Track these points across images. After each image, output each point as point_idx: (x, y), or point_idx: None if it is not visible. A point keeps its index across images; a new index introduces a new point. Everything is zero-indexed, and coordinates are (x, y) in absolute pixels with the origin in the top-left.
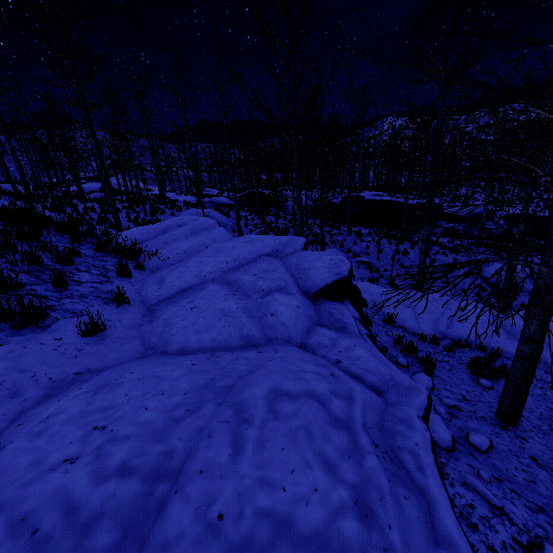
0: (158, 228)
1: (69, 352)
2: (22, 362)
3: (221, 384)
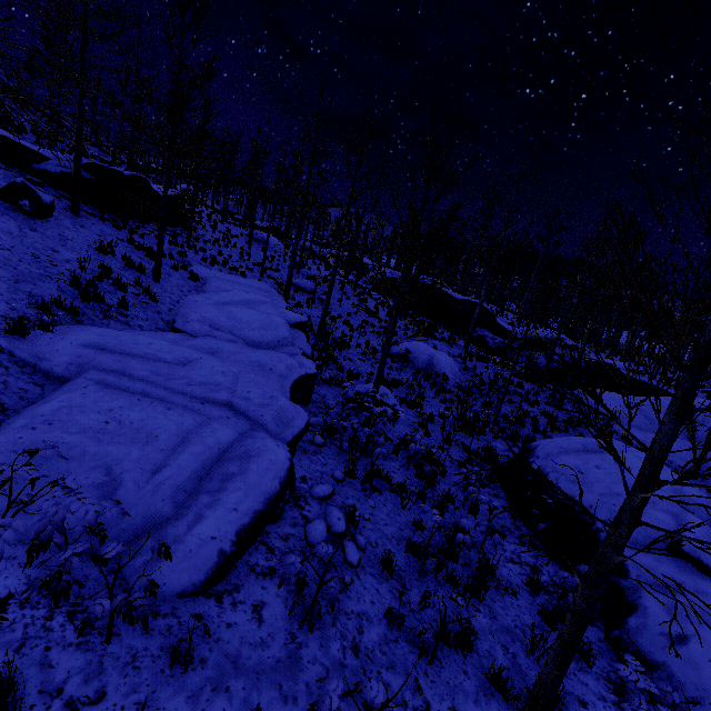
0: None
1: None
2: None
3: None
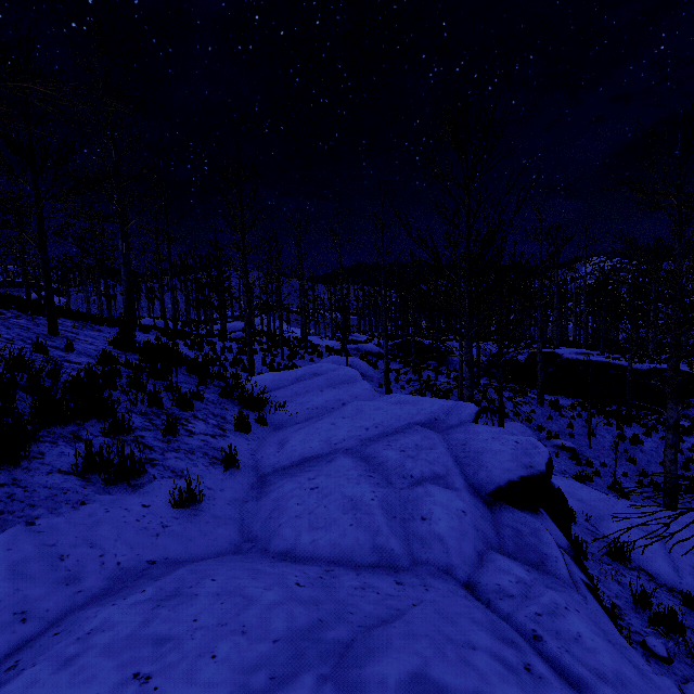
0: (292, 376)
1: (152, 528)
2: (97, 532)
3: (332, 636)
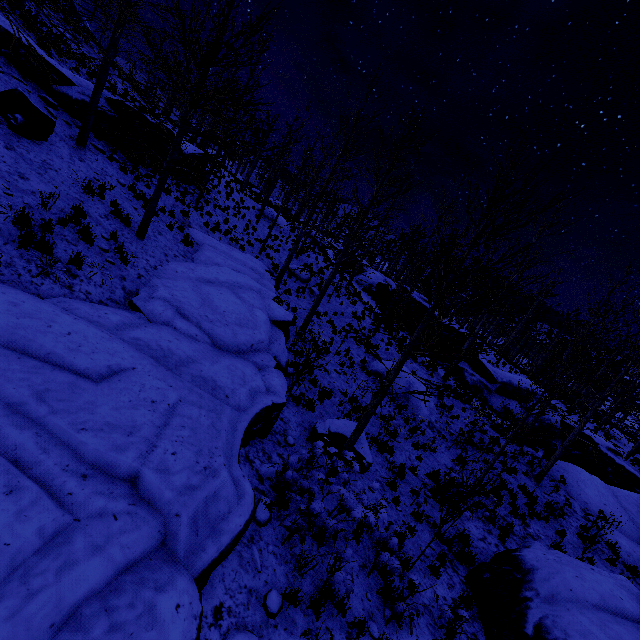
0: None
1: None
2: None
3: None
